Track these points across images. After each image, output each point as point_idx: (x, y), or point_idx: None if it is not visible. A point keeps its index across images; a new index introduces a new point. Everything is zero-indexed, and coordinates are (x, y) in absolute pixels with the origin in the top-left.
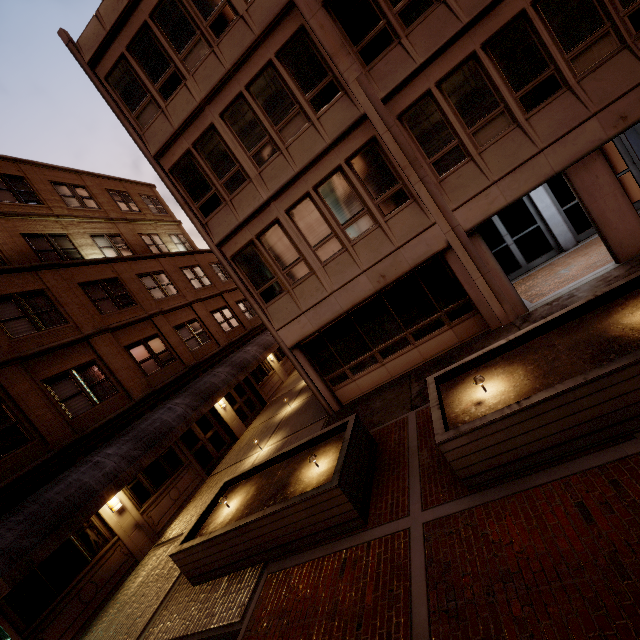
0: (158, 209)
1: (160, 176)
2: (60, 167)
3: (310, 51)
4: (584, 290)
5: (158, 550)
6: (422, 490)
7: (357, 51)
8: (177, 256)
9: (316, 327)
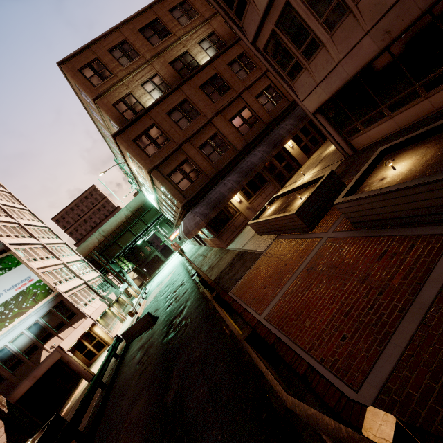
0: None
1: None
2: None
3: None
4: None
5: None
6: (341, 222)
7: None
8: None
9: (329, 95)
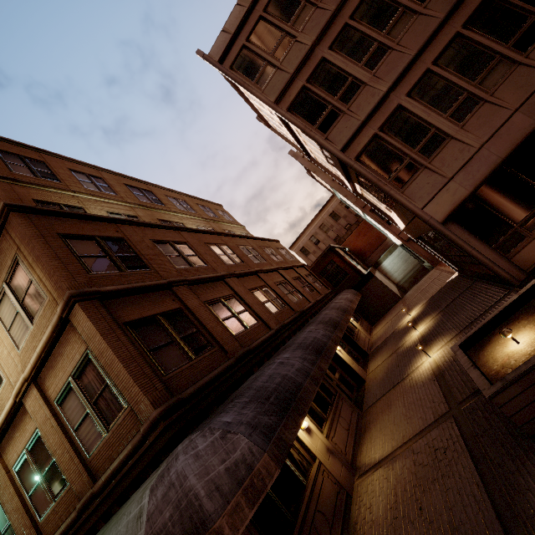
0: (228, 218)
1: (281, 114)
2: (169, 189)
3: None
4: None
5: (372, 475)
6: None
7: None
8: (255, 239)
9: (470, 188)
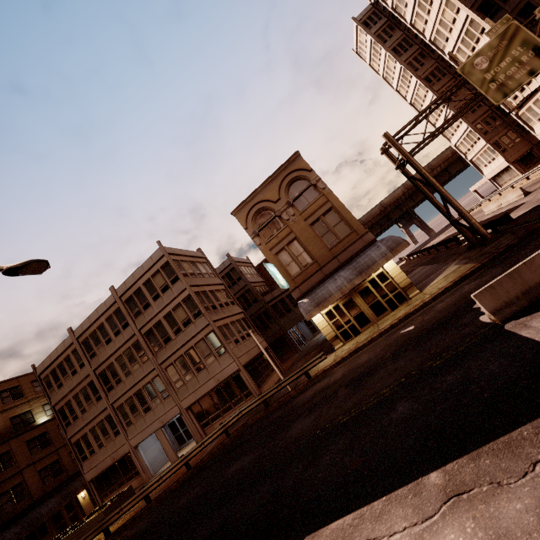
0: None
1: (54, 413)
2: None
3: (95, 385)
4: (158, 474)
5: None
6: None
7: (106, 388)
8: None
9: (96, 474)
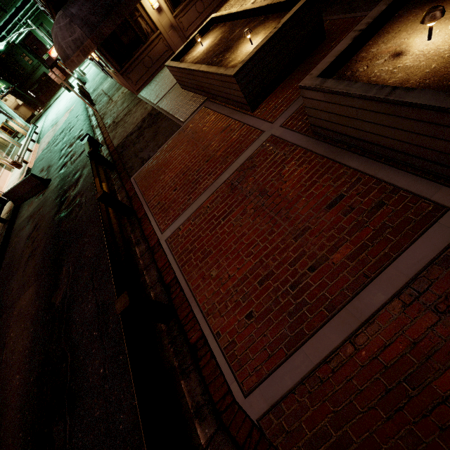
0: None
1: None
2: None
3: None
4: None
5: None
6: (296, 111)
7: None
8: None
9: None
